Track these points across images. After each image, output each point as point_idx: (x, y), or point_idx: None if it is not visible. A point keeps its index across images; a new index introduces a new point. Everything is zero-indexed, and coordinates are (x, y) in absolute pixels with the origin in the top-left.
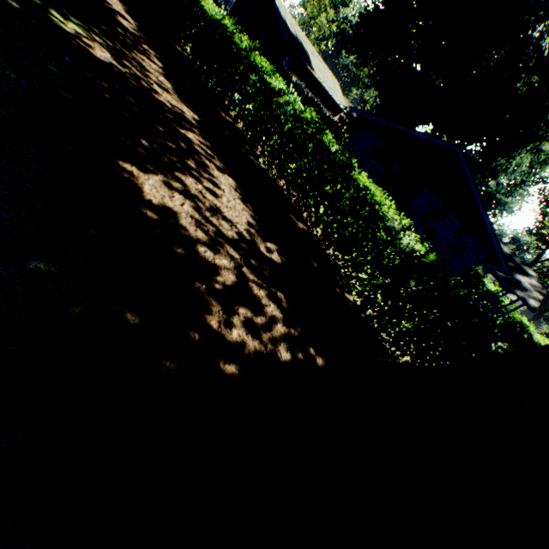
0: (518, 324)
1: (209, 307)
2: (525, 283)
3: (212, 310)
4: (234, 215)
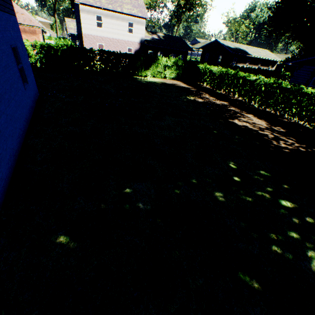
0: None
1: (271, 141)
2: None
3: (272, 141)
4: (260, 123)
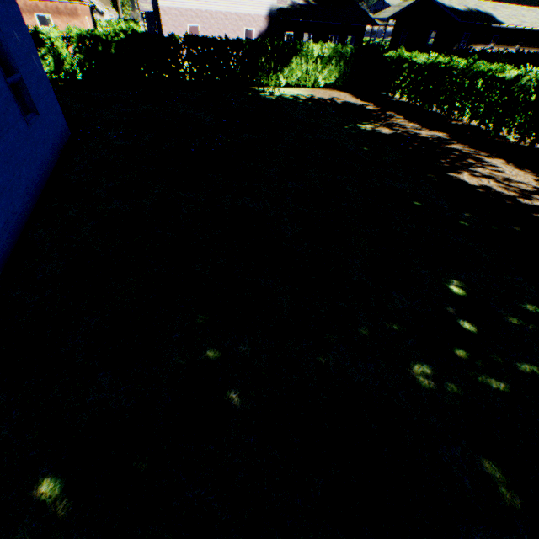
0: None
1: None
2: None
3: None
4: (521, 179)
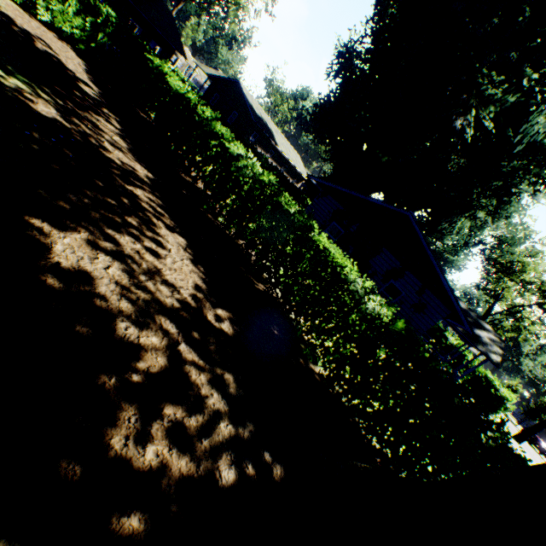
0: (484, 378)
1: (115, 413)
2: (484, 337)
3: (118, 417)
4: (179, 278)
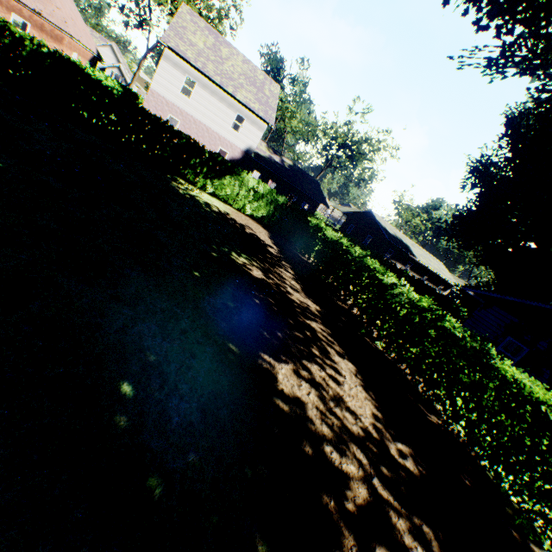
0: None
1: (339, 537)
2: None
3: (342, 542)
4: (357, 405)
